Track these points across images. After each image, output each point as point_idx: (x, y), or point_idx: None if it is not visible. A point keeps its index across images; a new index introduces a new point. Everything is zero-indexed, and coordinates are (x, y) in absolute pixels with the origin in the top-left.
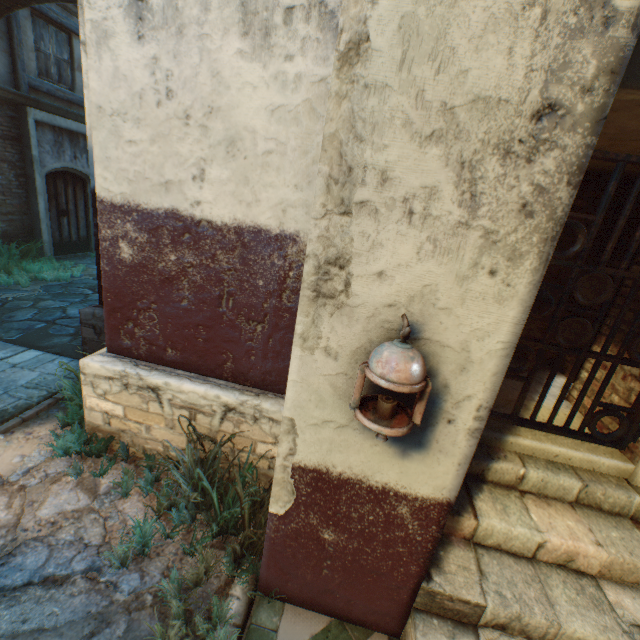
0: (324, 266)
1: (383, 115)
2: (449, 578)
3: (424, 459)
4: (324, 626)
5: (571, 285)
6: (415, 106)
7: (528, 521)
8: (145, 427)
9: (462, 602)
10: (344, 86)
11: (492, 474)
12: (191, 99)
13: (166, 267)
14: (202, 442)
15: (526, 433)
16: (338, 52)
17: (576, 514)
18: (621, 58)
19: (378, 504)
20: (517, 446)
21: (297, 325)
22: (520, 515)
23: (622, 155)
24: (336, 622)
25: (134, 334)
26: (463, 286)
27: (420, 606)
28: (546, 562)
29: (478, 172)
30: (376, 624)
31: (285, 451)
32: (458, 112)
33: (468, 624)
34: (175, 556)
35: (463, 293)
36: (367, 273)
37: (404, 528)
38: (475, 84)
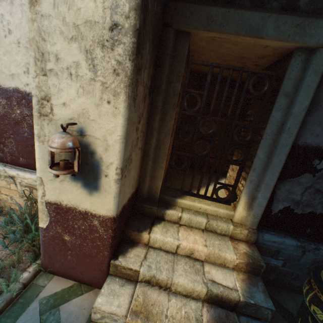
0: (41, 101)
1: (52, 29)
2: (127, 259)
3: (100, 195)
4: (70, 285)
5: (197, 125)
6: (63, 25)
7: (175, 236)
8: (10, 197)
9: (129, 269)
10: (34, 15)
11: (167, 216)
12: (20, 34)
13: (16, 116)
14: (37, 204)
15: (188, 198)
16: (29, 0)
17: (203, 234)
18: (137, 3)
19: (85, 220)
20: (182, 204)
21: (35, 130)
22: (173, 233)
23: (210, 63)
24: (78, 284)
25: (4, 150)
26: (99, 109)
27: (112, 273)
28: (182, 255)
29: (94, 55)
30: (96, 284)
31: (41, 194)
32: (81, 27)
33: (134, 281)
34: (7, 255)
35: (99, 112)
36: (59, 104)
37: (98, 232)
38: (85, 15)
